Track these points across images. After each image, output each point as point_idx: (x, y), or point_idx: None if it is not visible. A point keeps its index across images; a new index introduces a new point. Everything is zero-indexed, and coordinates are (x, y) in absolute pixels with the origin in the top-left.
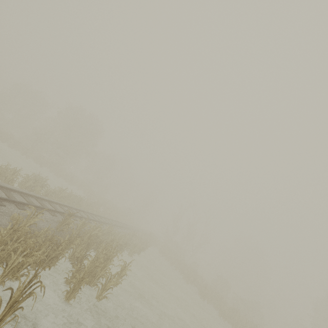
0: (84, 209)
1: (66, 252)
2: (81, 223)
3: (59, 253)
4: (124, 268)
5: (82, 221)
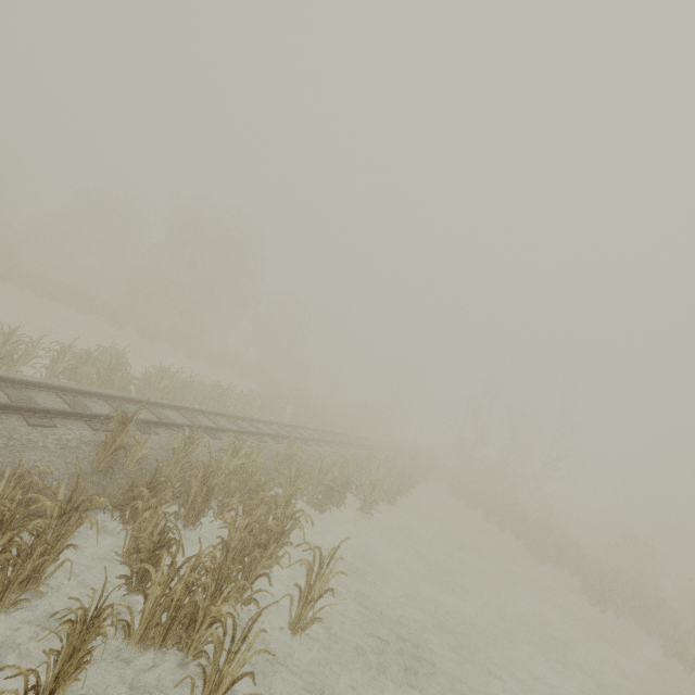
0: (241, 413)
1: (71, 545)
2: (183, 441)
3: (28, 554)
4: (319, 571)
5: (179, 435)
